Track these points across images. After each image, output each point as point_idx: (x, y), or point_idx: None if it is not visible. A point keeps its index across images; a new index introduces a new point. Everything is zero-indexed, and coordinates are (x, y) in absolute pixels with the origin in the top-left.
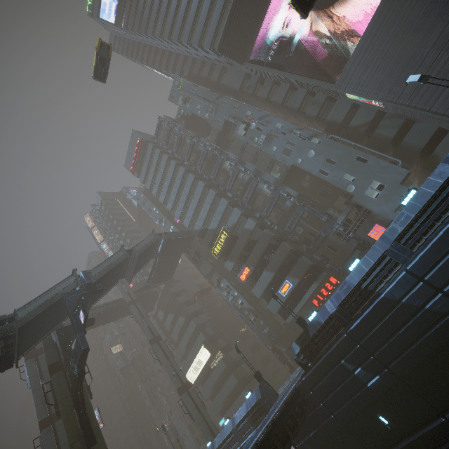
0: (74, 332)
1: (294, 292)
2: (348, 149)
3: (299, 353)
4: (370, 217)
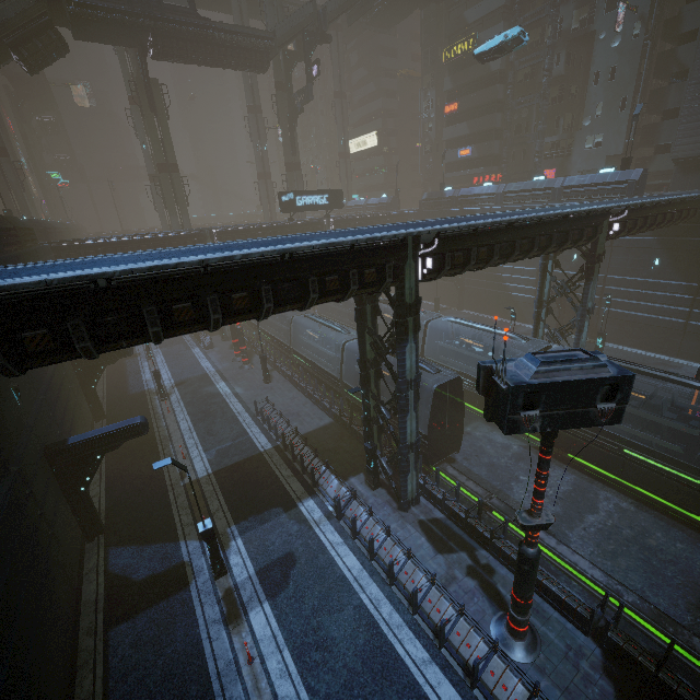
0: (294, 61)
1: (467, 161)
2: (632, 80)
3: (424, 200)
4: (566, 159)
